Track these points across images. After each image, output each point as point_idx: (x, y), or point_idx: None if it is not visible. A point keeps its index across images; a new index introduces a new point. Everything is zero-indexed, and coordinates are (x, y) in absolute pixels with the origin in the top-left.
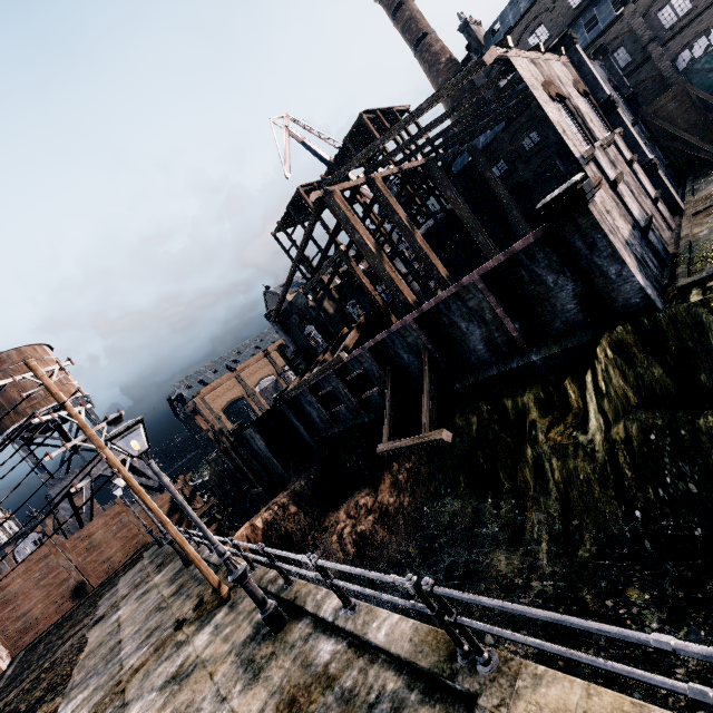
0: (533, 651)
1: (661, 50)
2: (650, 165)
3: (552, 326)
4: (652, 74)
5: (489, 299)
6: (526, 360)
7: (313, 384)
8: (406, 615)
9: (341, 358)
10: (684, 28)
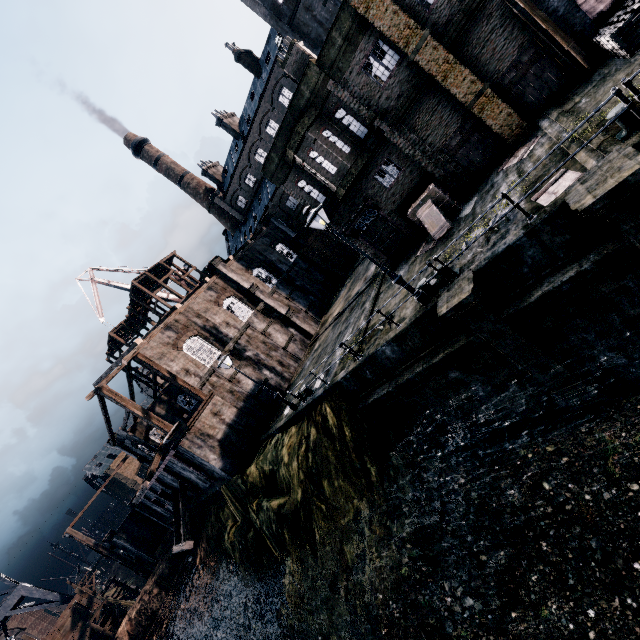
0: None
1: None
2: (285, 317)
3: (215, 474)
4: None
5: (183, 464)
6: (216, 489)
7: (145, 496)
8: None
9: (145, 486)
10: None
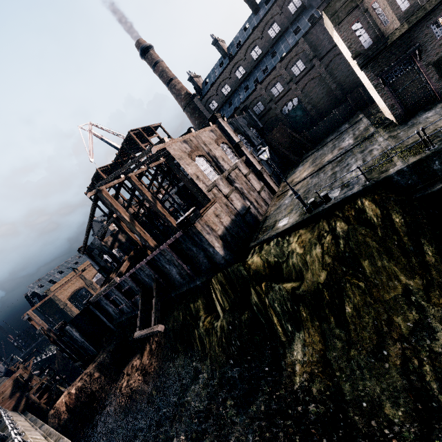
0: (188, 441)
1: (275, 105)
2: (259, 172)
3: (201, 268)
4: (274, 115)
5: (174, 256)
6: (195, 283)
7: (106, 294)
8: (146, 433)
9: (115, 281)
10: (282, 97)
